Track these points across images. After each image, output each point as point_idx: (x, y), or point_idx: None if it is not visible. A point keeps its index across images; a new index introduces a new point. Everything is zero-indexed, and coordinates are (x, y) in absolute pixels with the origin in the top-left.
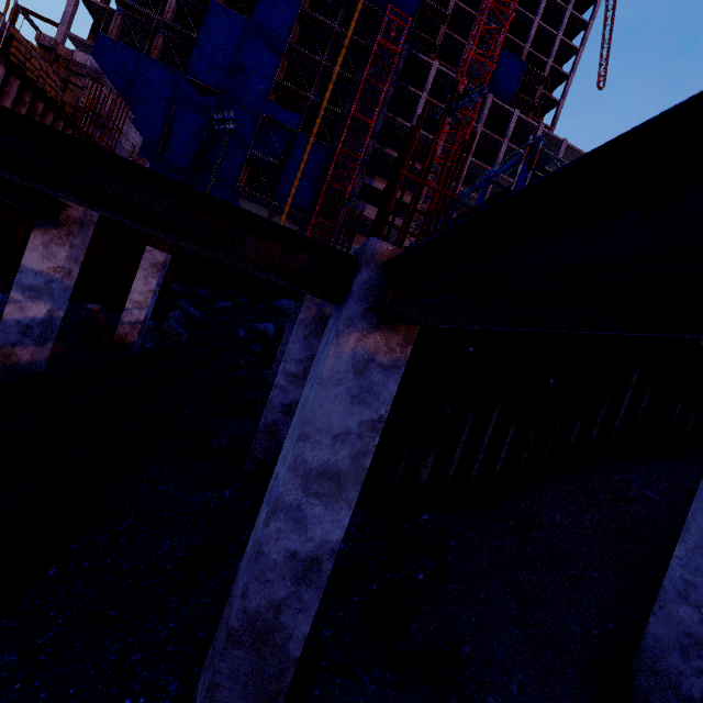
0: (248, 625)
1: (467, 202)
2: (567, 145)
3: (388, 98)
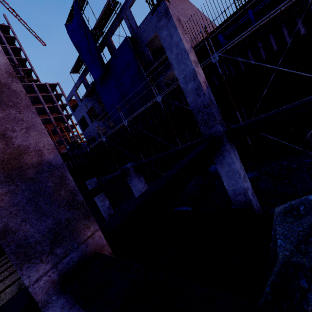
0: None
1: None
2: (48, 84)
3: None
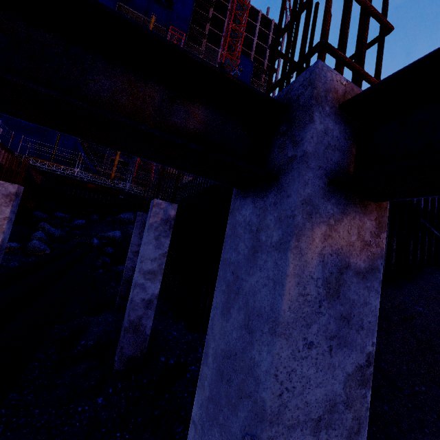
0: None
1: None
2: None
3: None
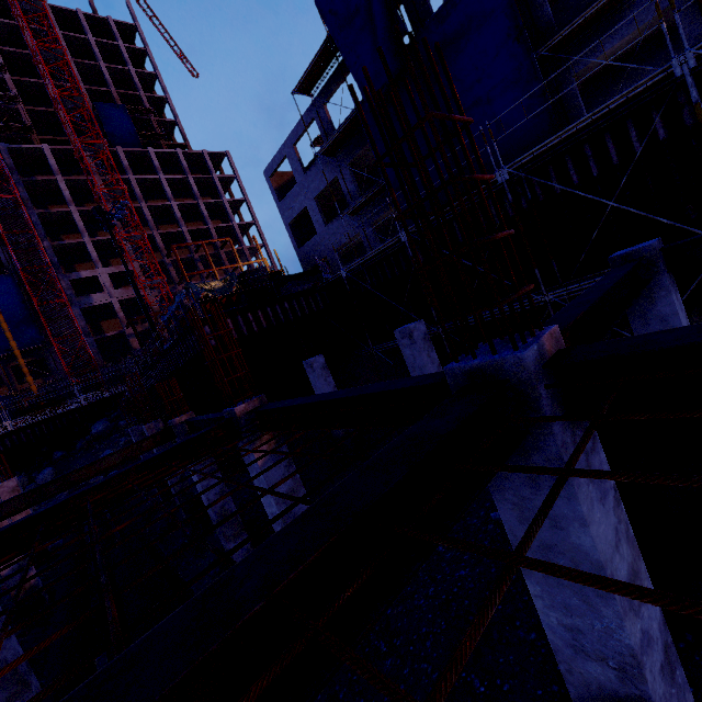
0: (220, 516)
1: (179, 307)
2: (208, 153)
3: (26, 199)
